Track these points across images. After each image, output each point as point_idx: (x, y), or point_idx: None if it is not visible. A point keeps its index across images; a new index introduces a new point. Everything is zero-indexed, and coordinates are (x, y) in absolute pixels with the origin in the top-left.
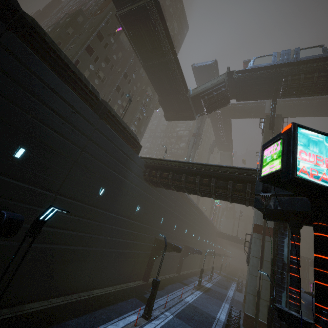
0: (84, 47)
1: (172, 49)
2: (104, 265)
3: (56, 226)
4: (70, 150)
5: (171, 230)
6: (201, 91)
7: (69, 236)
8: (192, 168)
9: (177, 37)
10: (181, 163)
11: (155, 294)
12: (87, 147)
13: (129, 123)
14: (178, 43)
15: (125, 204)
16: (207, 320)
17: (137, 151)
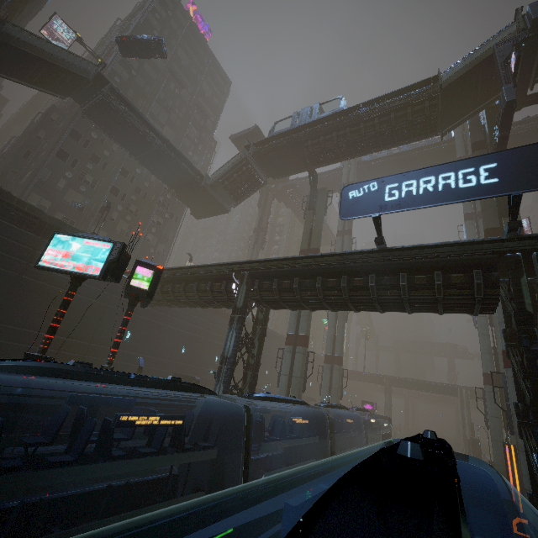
0: (53, 154)
1: (158, 136)
2: None
3: None
4: (4, 276)
5: (209, 364)
6: (220, 176)
7: None
8: (168, 275)
9: (212, 101)
10: None
11: None
12: (28, 270)
13: (141, 232)
14: (215, 109)
15: (104, 330)
16: None
17: None
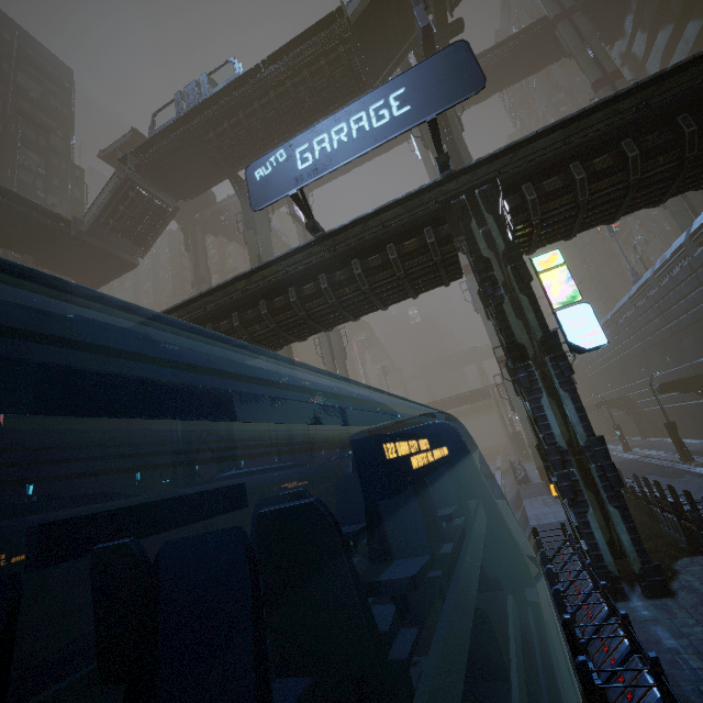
0: None
1: None
2: None
3: None
4: None
5: None
6: (98, 214)
7: None
8: None
9: (47, 104)
10: None
11: None
12: None
13: None
14: (58, 117)
15: None
16: None
17: None
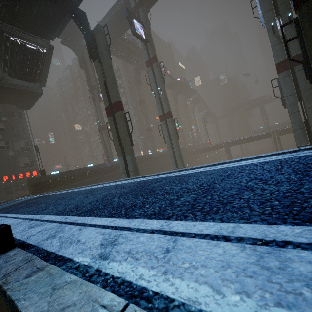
0: None
1: None
2: None
3: None
4: None
5: None
6: None
7: None
8: None
9: None
10: None
11: None
12: None
13: None
14: None
15: None
16: None
17: None
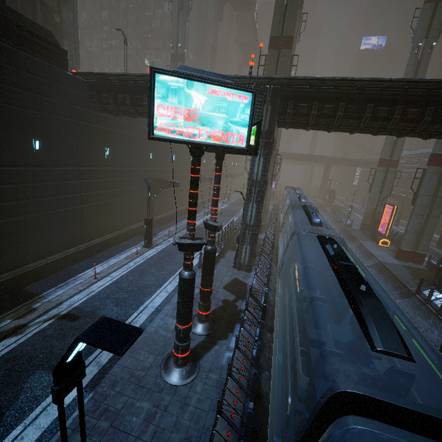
0: None
1: None
2: (93, 219)
3: (1, 201)
4: None
5: (170, 164)
6: None
7: (27, 205)
8: None
9: None
10: (136, 76)
11: (151, 229)
12: None
13: None
14: None
15: (85, 151)
16: None
17: (61, 63)
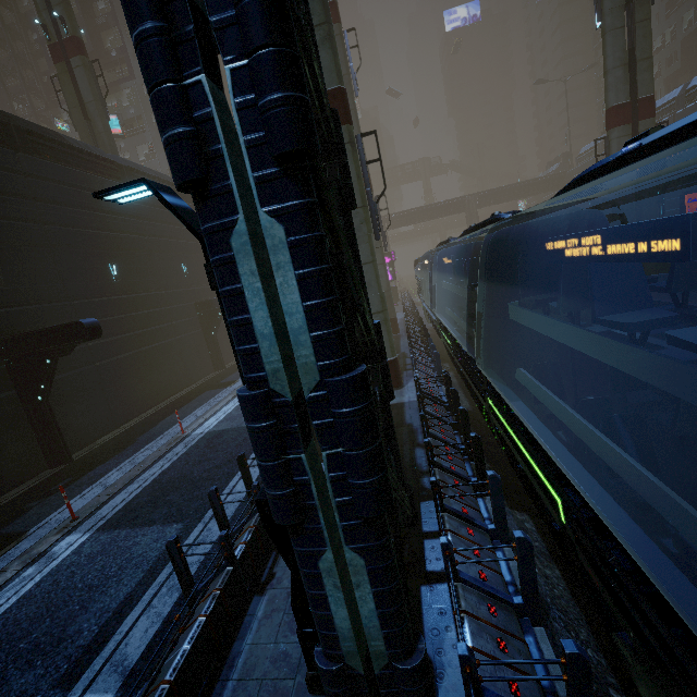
0: None
1: None
2: None
3: None
4: None
5: (102, 288)
6: None
7: None
8: None
9: None
10: None
11: None
12: None
13: None
14: None
15: None
16: (241, 450)
17: None
